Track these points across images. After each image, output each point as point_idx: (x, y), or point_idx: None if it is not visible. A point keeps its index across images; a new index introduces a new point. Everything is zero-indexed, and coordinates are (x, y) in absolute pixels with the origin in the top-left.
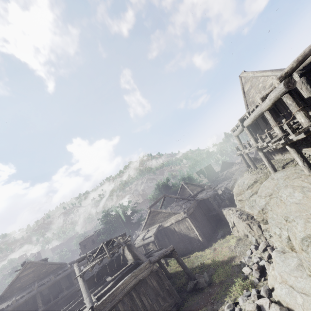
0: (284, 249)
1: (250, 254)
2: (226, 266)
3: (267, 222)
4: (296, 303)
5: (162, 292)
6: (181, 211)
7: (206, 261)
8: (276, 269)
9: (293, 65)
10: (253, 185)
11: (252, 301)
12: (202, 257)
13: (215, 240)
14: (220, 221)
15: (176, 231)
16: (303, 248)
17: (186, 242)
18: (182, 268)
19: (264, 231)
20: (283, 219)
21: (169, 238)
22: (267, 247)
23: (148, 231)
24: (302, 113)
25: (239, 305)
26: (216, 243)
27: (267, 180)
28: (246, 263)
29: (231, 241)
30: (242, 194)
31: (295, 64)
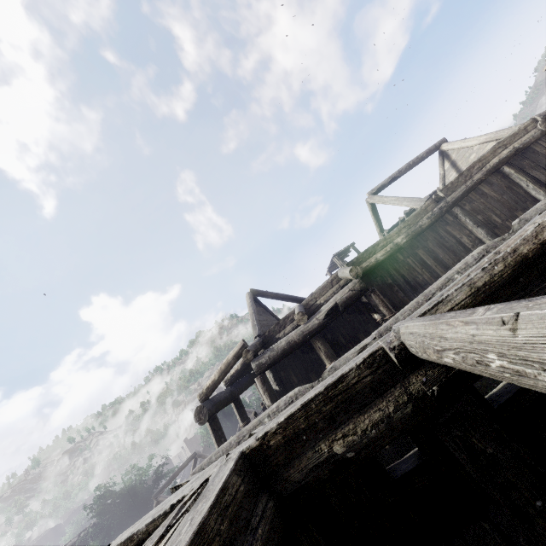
0: None
1: None
2: None
3: None
4: None
5: None
6: None
7: None
8: None
9: (215, 378)
10: None
11: None
12: None
13: None
14: None
15: None
16: None
17: None
18: None
19: None
20: None
21: None
22: None
23: None
24: None
25: None
26: None
27: None
28: None
29: None
30: None
31: (217, 376)
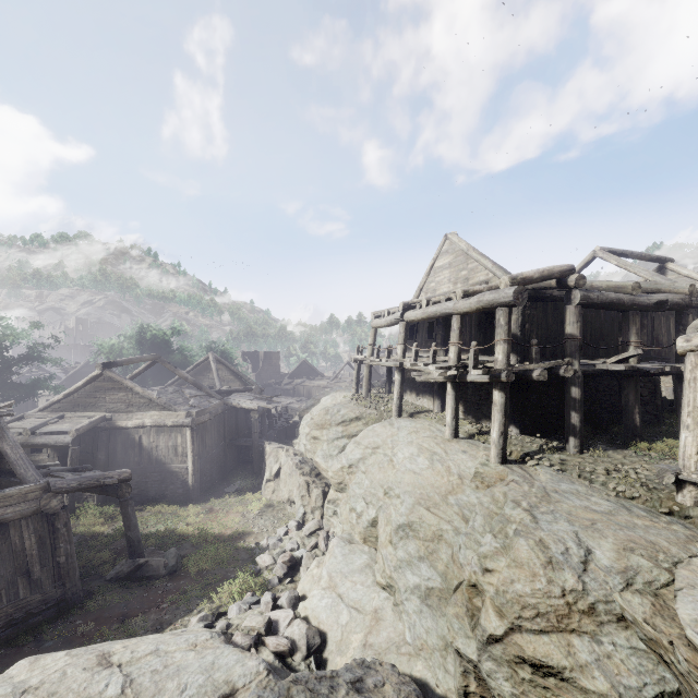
0: (353, 537)
1: (282, 534)
2: (225, 545)
3: (345, 490)
4: (337, 622)
5: (39, 567)
6: (183, 409)
7: (184, 527)
8: (327, 566)
9: (535, 276)
10: (352, 422)
11: (260, 612)
12: (176, 518)
13: (220, 495)
14: (243, 463)
15: (141, 446)
16: (394, 539)
17: (153, 477)
18: (126, 526)
19: (330, 502)
20: (381, 490)
21: (111, 456)
22: (318, 530)
23: (63, 418)
24: (505, 347)
25: (226, 619)
26: (220, 499)
27: (382, 422)
28: (267, 548)
29: (253, 504)
30: (325, 429)
31: (537, 276)
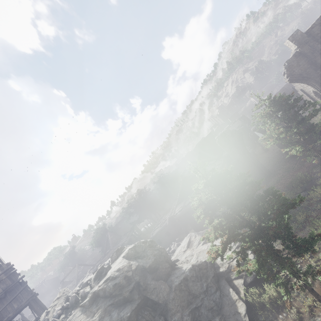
0: None
1: None
2: None
3: None
4: None
5: None
6: None
7: None
8: None
9: None
10: None
11: None
12: None
13: None
14: None
15: None
16: None
17: None
18: None
19: None
20: None
21: None
22: None
23: None
24: None
25: None
26: None
27: None
28: None
29: None
30: None
31: None
